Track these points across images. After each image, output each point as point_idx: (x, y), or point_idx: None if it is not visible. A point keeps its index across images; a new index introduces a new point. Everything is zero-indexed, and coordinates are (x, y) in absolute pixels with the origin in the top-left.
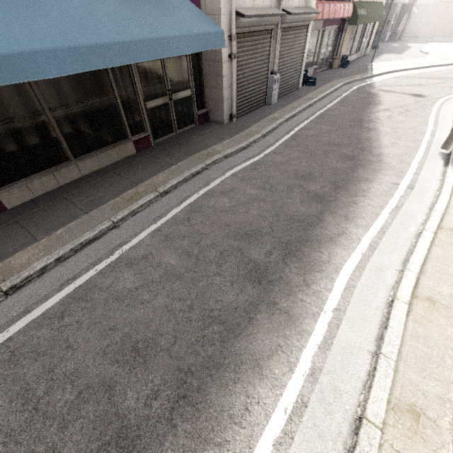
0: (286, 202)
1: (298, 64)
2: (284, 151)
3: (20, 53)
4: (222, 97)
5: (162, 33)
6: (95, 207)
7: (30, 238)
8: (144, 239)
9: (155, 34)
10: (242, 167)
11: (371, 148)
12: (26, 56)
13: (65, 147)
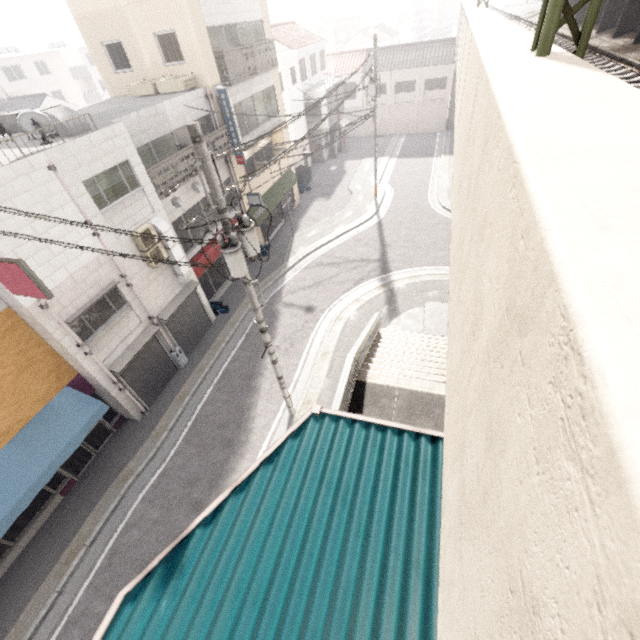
0: (176, 519)
1: (201, 315)
2: (185, 448)
3: None
4: (127, 410)
5: (54, 454)
6: (42, 581)
7: (3, 631)
8: (82, 597)
9: (49, 460)
10: (150, 485)
11: (247, 423)
12: None
13: (4, 542)
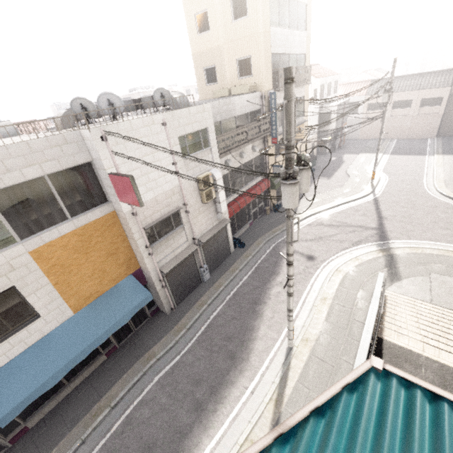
0: (178, 412)
1: (225, 245)
2: (196, 348)
3: (40, 385)
4: (162, 304)
5: (111, 323)
6: (75, 424)
7: None
8: None
9: (107, 327)
10: (165, 371)
11: (249, 342)
12: (43, 384)
13: (63, 380)
